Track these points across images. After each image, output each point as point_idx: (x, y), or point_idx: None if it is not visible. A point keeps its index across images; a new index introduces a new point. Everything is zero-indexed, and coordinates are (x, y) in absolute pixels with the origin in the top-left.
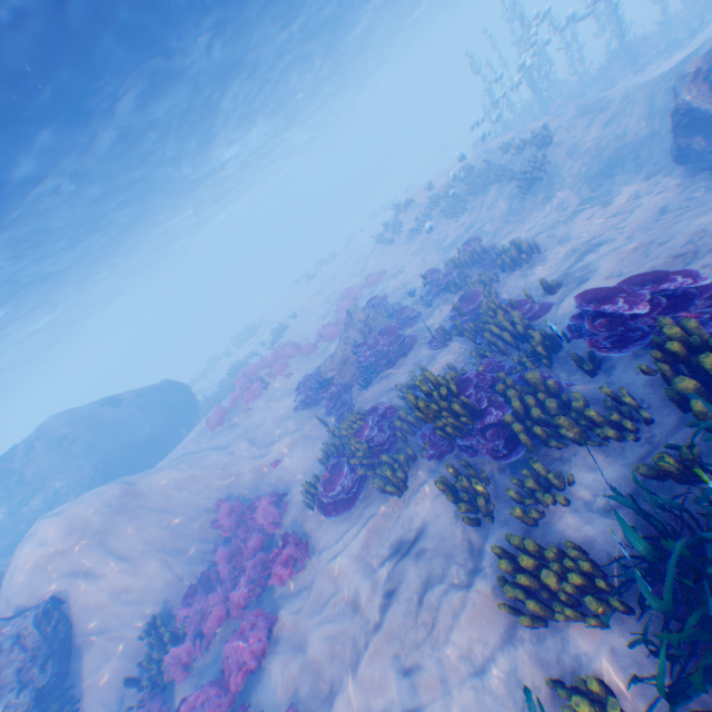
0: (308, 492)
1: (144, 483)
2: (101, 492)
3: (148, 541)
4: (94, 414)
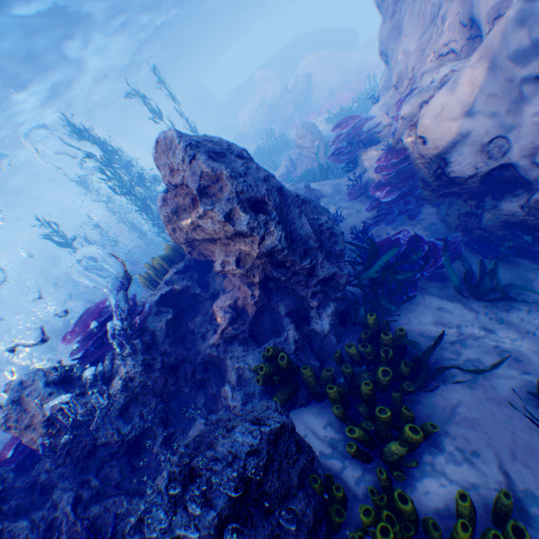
0: None
1: (336, 54)
2: (324, 52)
3: (334, 70)
4: (316, 37)
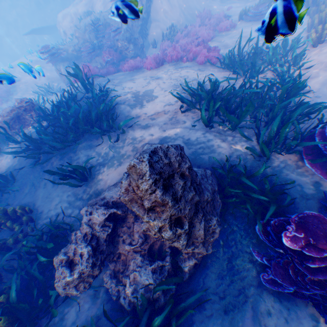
0: (243, 13)
1: None
2: None
3: (178, 3)
4: None
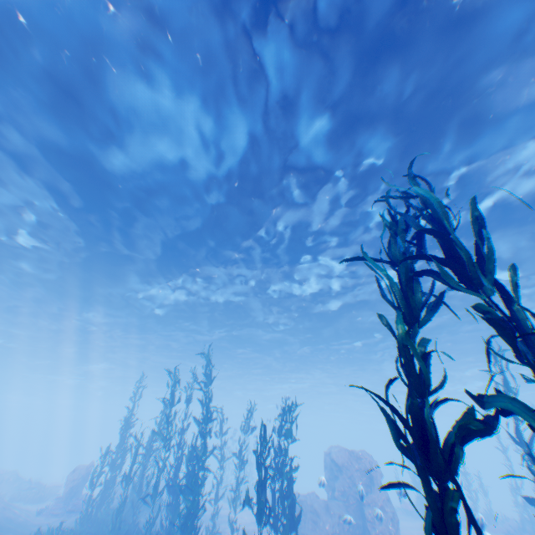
0: None
1: None
2: None
3: None
4: None
